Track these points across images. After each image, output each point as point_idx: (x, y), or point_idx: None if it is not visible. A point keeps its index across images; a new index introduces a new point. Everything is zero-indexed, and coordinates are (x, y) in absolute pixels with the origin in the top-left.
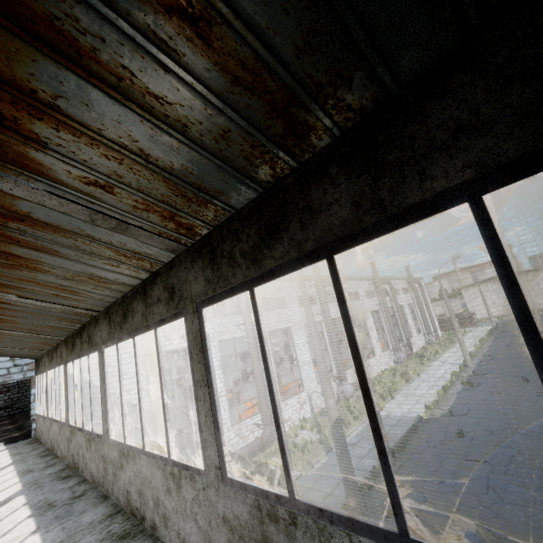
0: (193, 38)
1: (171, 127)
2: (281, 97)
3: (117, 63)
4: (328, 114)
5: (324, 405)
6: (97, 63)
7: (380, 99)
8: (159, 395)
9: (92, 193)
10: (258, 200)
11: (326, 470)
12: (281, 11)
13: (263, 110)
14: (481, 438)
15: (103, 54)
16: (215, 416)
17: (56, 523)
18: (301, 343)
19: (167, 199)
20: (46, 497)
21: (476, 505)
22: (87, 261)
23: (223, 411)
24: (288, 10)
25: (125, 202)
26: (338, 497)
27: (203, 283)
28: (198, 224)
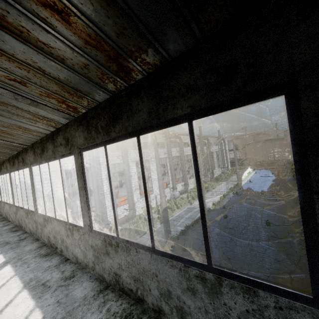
0: (60, 20)
1: (55, 59)
2: (113, 54)
3: (18, 24)
4: (139, 64)
5: None
6: (6, 22)
7: (163, 62)
8: (72, 192)
9: (13, 85)
10: (109, 100)
11: (159, 231)
12: (105, 16)
13: (104, 58)
14: (234, 218)
15: (9, 19)
16: (88, 203)
17: (11, 250)
18: (154, 168)
19: (59, 93)
20: (4, 239)
21: (224, 246)
22: (16, 119)
23: (107, 202)
24: (109, 16)
25: (35, 91)
26: (162, 243)
27: (83, 139)
28: (79, 107)
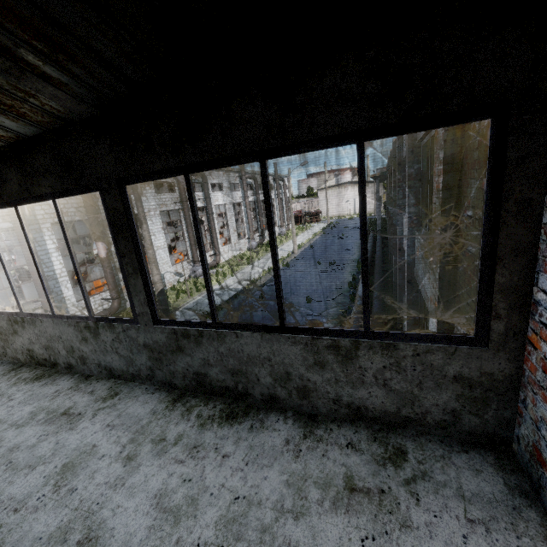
0: None
1: None
2: None
3: None
4: None
5: (177, 283)
6: None
7: (20, 137)
8: None
9: None
10: None
11: None
12: None
13: None
14: (273, 298)
15: None
16: None
17: None
18: (156, 229)
19: None
20: None
21: None
22: None
23: (66, 290)
24: None
25: None
26: None
27: None
28: None
